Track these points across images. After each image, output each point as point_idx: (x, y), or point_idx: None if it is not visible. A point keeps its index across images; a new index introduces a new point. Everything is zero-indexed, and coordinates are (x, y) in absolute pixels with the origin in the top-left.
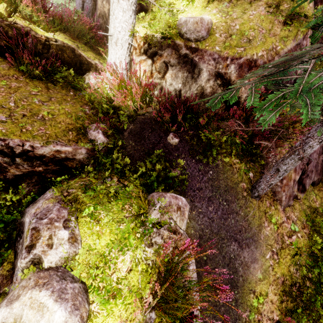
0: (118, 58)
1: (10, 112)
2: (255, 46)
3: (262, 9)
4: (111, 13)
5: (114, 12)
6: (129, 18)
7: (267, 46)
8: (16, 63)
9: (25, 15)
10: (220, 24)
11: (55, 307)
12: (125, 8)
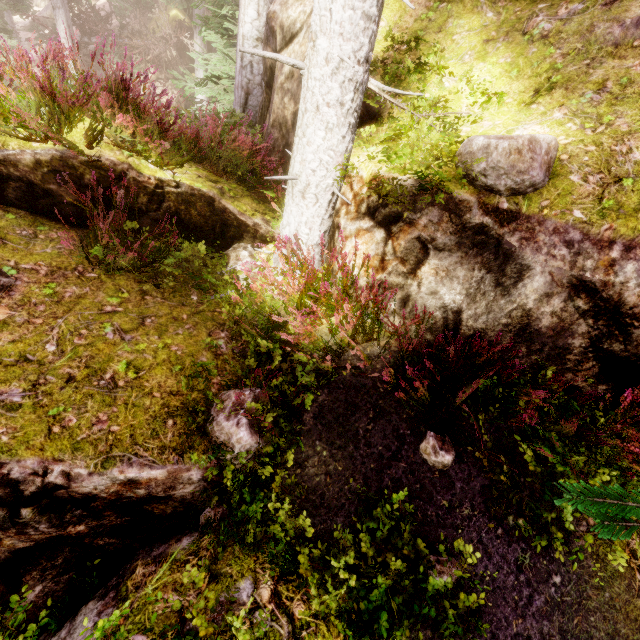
0: (304, 223)
1: (39, 372)
2: None
3: None
4: (298, 132)
5: (305, 131)
6: (340, 141)
7: None
8: (89, 238)
9: (123, 141)
10: (580, 148)
11: None
12: (332, 122)
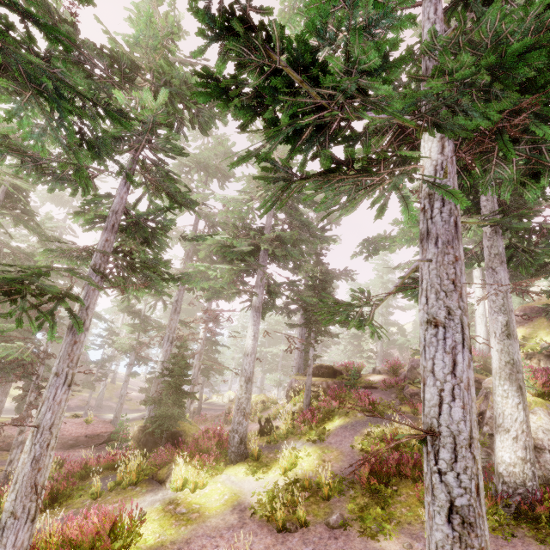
0: None
1: None
2: None
3: None
4: None
5: None
6: None
7: None
8: None
9: None
10: None
11: None
12: None
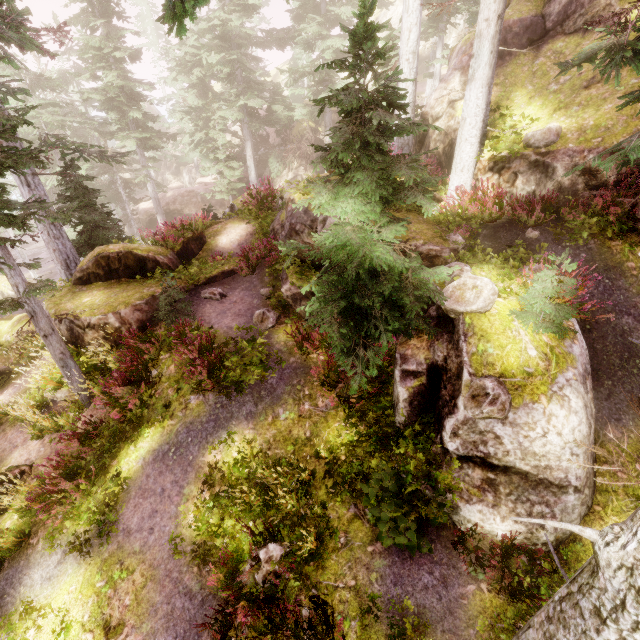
0: (463, 182)
1: None
2: (614, 133)
3: (620, 101)
4: (459, 149)
5: (463, 148)
6: (476, 148)
7: (631, 129)
8: None
9: None
10: (570, 126)
11: (482, 277)
12: (473, 142)
